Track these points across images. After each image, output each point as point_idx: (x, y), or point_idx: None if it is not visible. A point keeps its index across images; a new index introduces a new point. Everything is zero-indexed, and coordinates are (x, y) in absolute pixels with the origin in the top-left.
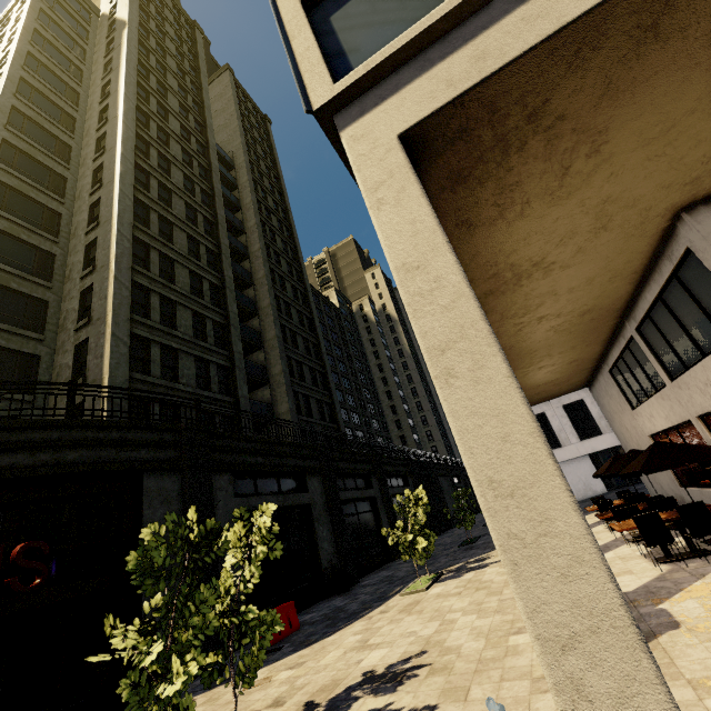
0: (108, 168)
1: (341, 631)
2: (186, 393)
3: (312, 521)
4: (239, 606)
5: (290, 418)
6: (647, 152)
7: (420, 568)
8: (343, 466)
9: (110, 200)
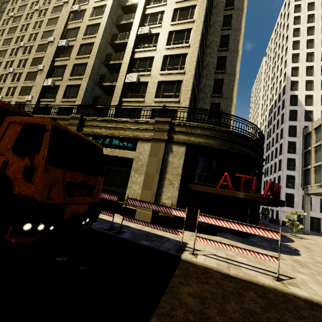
0: (236, 20)
1: (296, 241)
2: None
3: None
4: None
5: None
6: None
7: None
8: None
9: (237, 40)
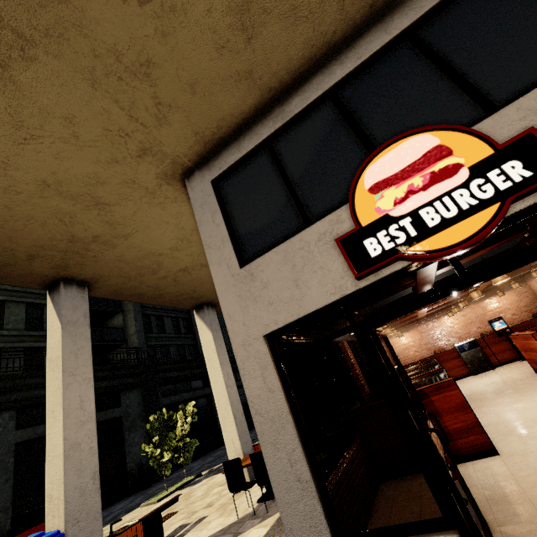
0: None
1: None
2: (10, 337)
3: (123, 431)
4: (1, 530)
5: (136, 338)
6: (3, 138)
7: (212, 461)
8: (173, 374)
9: None
